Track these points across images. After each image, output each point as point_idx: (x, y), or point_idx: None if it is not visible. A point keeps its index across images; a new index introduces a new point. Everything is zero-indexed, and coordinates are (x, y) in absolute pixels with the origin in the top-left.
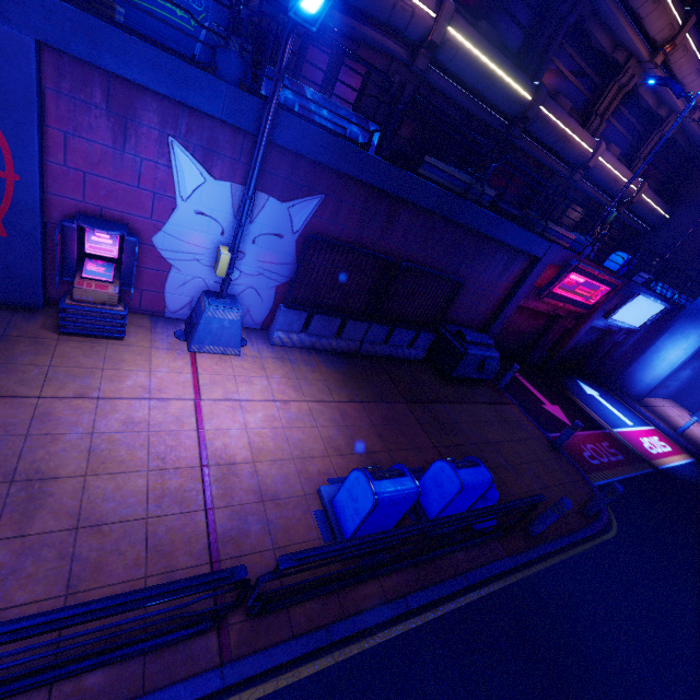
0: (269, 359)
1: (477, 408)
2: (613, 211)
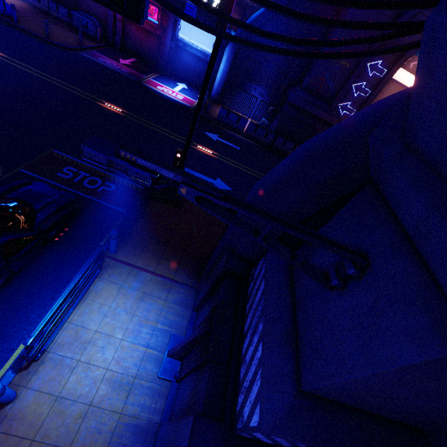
0: None
1: (70, 33)
2: None
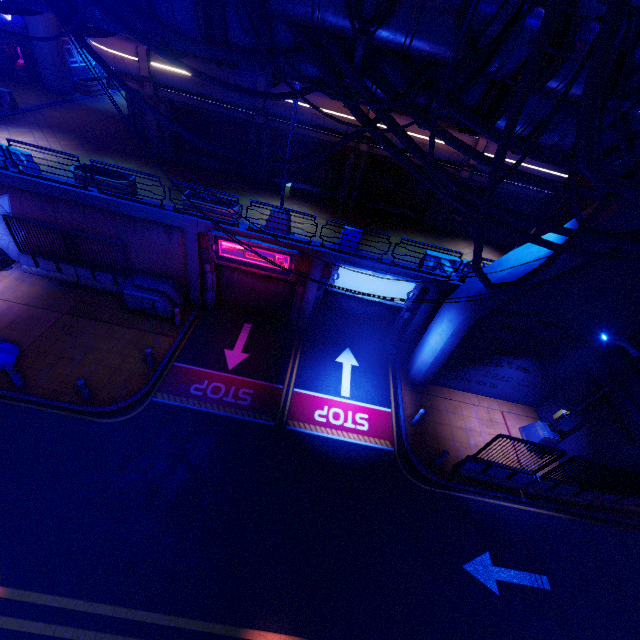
0: (11, 278)
1: (125, 330)
2: (286, 185)
